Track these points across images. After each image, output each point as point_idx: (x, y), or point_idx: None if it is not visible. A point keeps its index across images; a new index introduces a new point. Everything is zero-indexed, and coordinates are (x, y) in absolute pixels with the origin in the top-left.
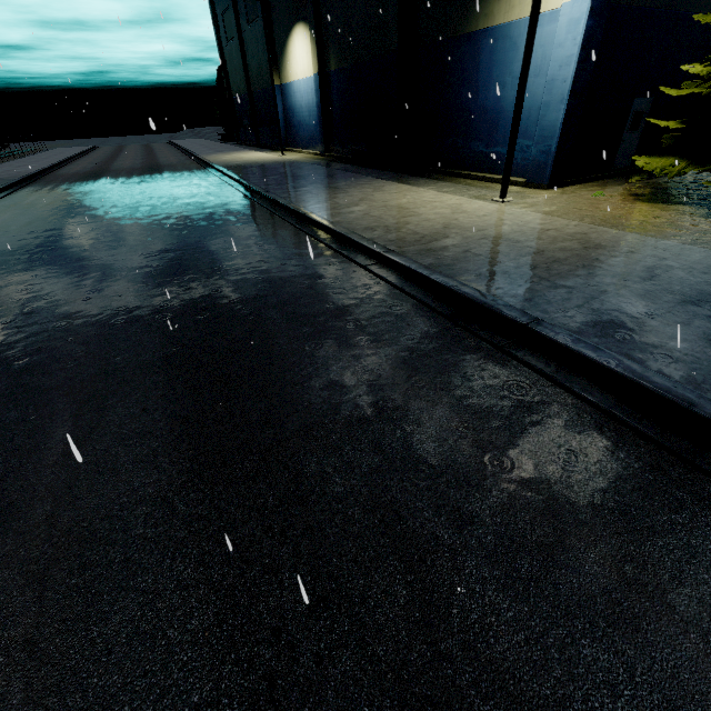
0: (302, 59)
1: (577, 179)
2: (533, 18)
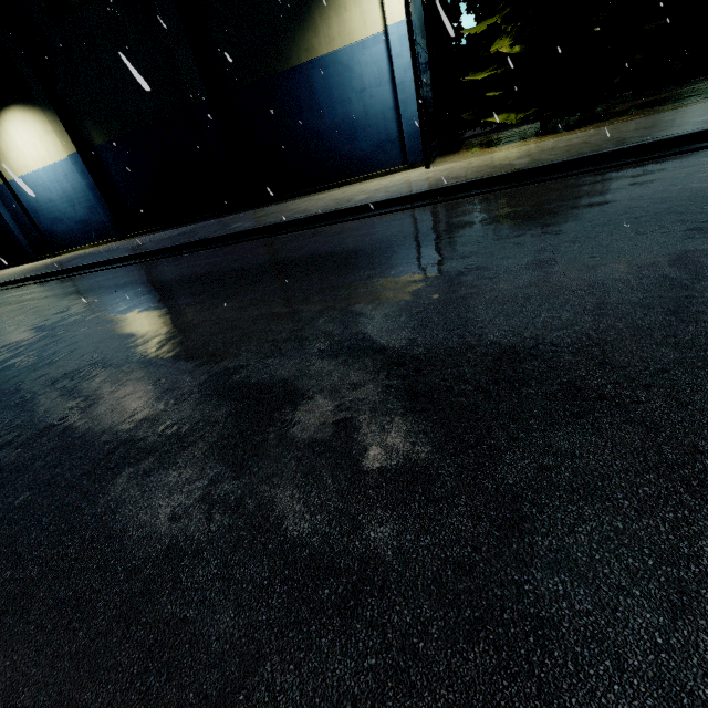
0: (32, 146)
1: (433, 156)
2: (410, 22)
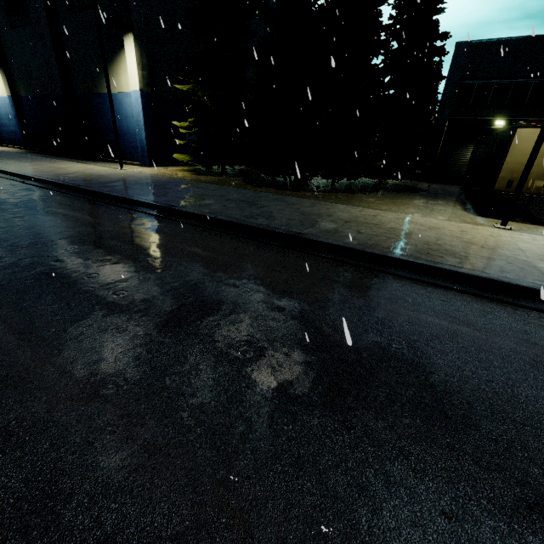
0: None
1: (166, 164)
2: (109, 94)
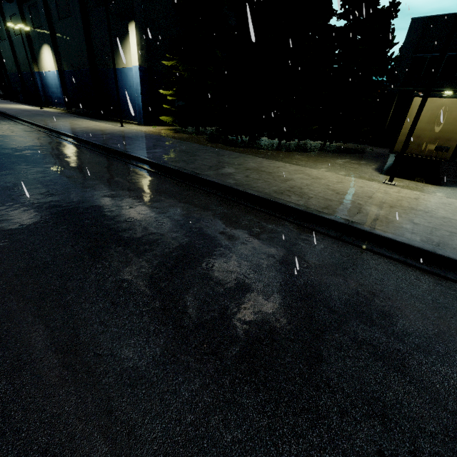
0: (50, 61)
1: (157, 124)
2: (114, 69)
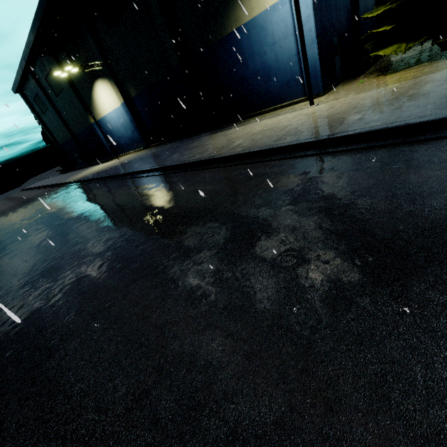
0: (107, 99)
1: (331, 86)
2: None
